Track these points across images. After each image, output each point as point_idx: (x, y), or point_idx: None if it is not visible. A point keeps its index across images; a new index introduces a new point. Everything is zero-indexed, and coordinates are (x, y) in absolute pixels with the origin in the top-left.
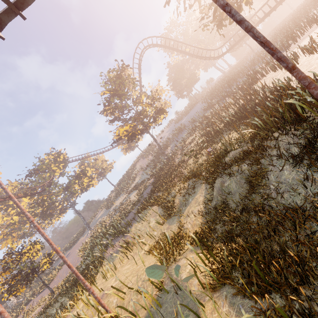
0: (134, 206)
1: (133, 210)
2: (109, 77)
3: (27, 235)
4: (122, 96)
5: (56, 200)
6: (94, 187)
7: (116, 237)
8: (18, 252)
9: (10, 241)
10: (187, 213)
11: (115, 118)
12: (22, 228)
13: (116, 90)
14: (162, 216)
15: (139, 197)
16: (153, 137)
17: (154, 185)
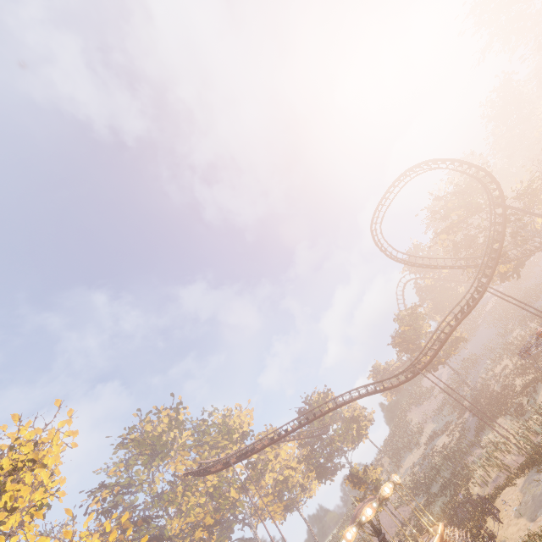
0: (464, 436)
1: (466, 438)
2: (403, 315)
3: (290, 505)
4: (415, 329)
5: (338, 447)
6: (363, 442)
7: (467, 451)
8: (356, 476)
9: (282, 505)
10: (538, 403)
11: (402, 349)
12: (283, 493)
13: (410, 324)
14: (514, 420)
15: (460, 431)
16: (451, 367)
17: (478, 414)
